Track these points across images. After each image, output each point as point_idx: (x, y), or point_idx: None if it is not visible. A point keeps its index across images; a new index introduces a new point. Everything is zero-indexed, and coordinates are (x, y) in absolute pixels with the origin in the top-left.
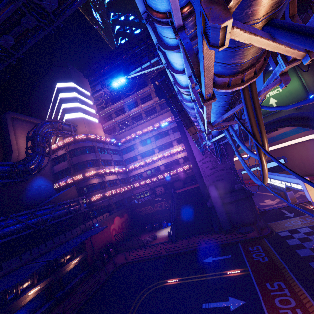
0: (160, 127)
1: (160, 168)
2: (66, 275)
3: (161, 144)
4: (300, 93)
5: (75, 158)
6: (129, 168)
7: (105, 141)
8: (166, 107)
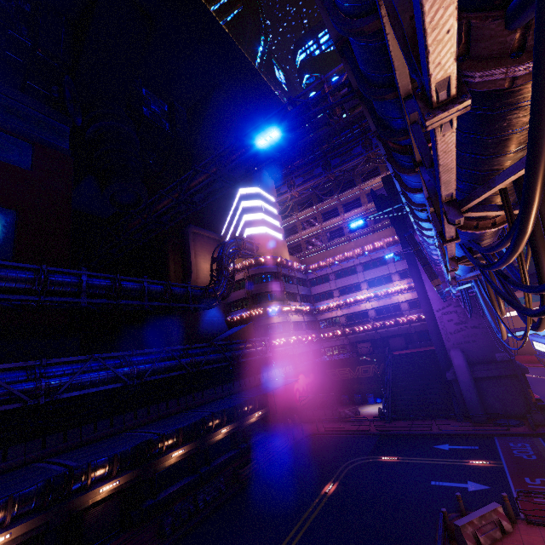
0: (373, 251)
1: (368, 313)
2: (247, 428)
3: (372, 277)
4: None
5: (256, 287)
6: (319, 308)
7: (291, 265)
8: (384, 218)
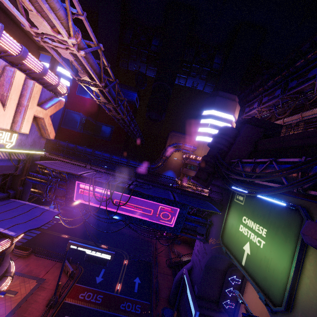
0: None
1: None
2: None
3: None
4: (276, 287)
5: (184, 170)
6: None
7: None
8: None
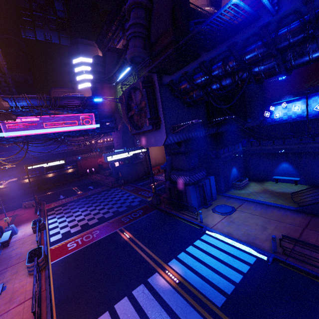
0: None
1: None
2: (68, 174)
3: None
4: None
5: None
6: None
7: None
8: None
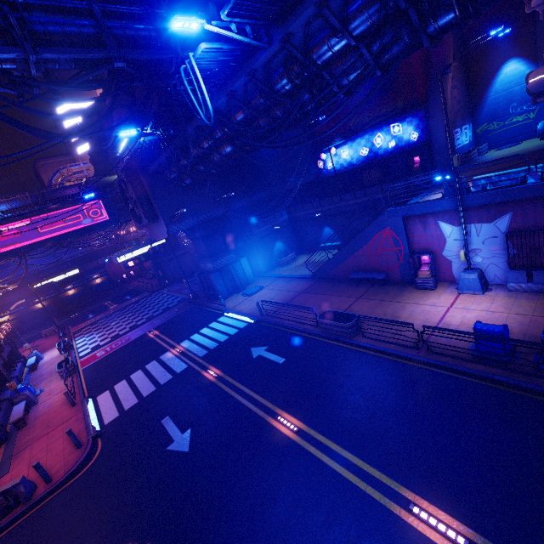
0: None
1: None
2: (96, 286)
3: None
4: None
5: None
6: None
7: None
8: None
